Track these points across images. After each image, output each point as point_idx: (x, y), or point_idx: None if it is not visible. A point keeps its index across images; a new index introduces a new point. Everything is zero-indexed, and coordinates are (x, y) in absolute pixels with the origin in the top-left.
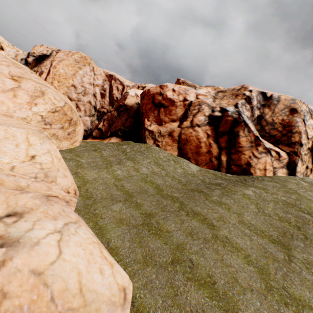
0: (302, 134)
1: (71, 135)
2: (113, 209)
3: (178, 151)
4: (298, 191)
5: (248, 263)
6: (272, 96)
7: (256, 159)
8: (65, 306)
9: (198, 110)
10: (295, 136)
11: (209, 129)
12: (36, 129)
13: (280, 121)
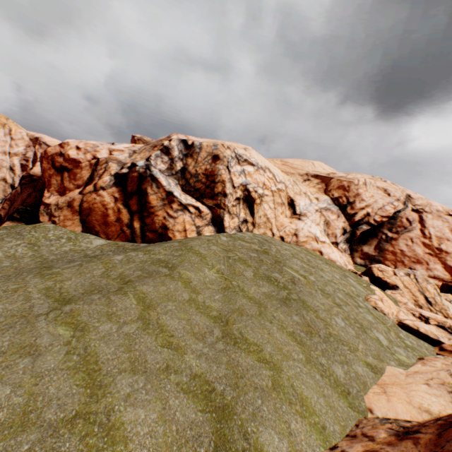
0: (227, 183)
1: None
2: None
3: (82, 226)
4: (194, 247)
5: None
6: (194, 144)
7: (173, 220)
8: None
9: (105, 169)
10: (218, 186)
11: (116, 191)
12: None
13: (204, 171)
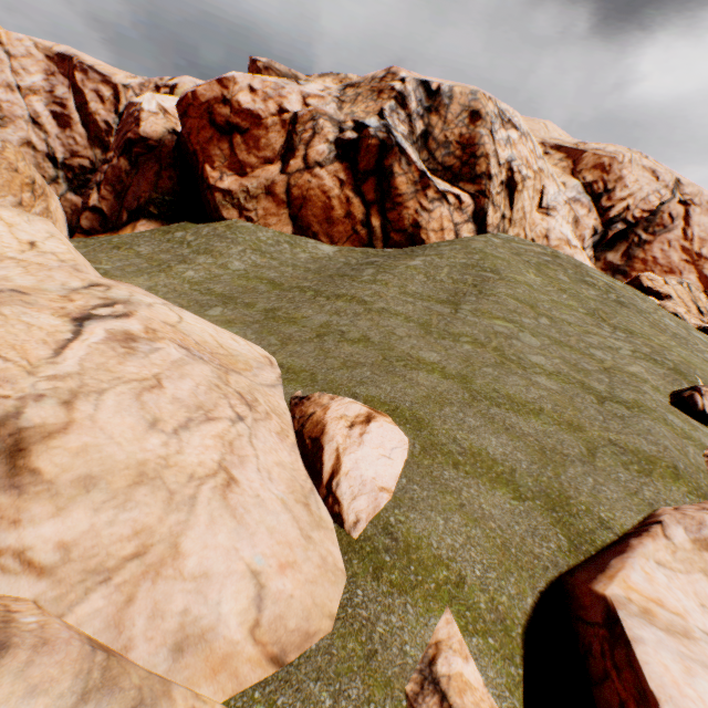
0: (491, 158)
1: None
2: (210, 315)
3: (292, 225)
4: (484, 250)
5: (408, 322)
6: (441, 89)
7: (427, 214)
8: (213, 351)
9: (314, 131)
10: (481, 164)
11: (340, 169)
12: None
13: (457, 137)
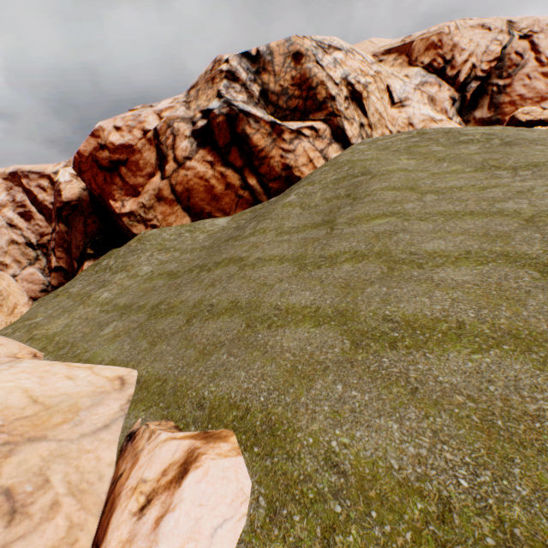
0: (326, 83)
1: None
2: (103, 334)
3: (188, 215)
4: (351, 160)
5: (282, 263)
6: (260, 51)
7: (292, 154)
8: (10, 419)
9: (173, 135)
10: (320, 91)
11: (206, 154)
12: None
13: (290, 81)
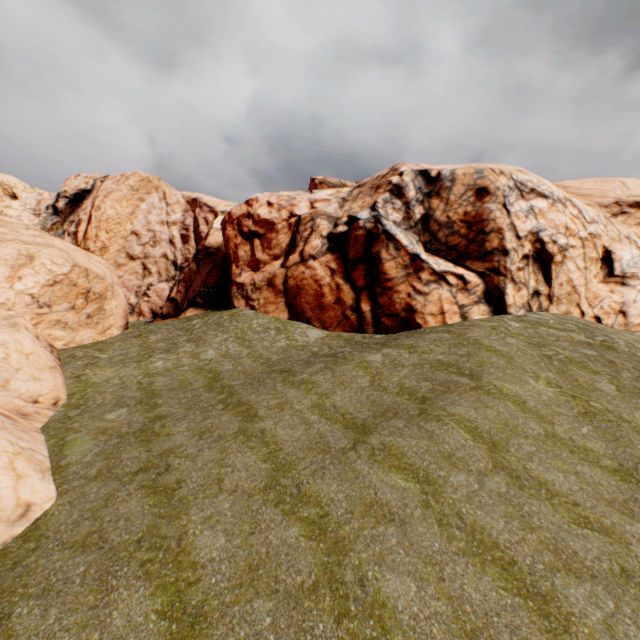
0: (505, 232)
1: (95, 318)
2: (105, 418)
3: (288, 311)
4: (480, 341)
5: (266, 459)
6: (441, 174)
7: (422, 297)
8: None
9: (312, 229)
10: (491, 239)
11: (332, 259)
12: (0, 316)
13: (461, 216)
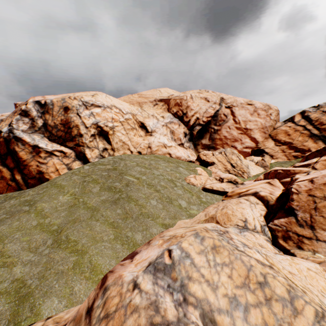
0: (80, 126)
1: None
2: None
3: None
4: (57, 182)
5: None
6: (47, 102)
7: (45, 165)
8: None
9: None
10: (74, 130)
11: None
12: None
13: (60, 121)
